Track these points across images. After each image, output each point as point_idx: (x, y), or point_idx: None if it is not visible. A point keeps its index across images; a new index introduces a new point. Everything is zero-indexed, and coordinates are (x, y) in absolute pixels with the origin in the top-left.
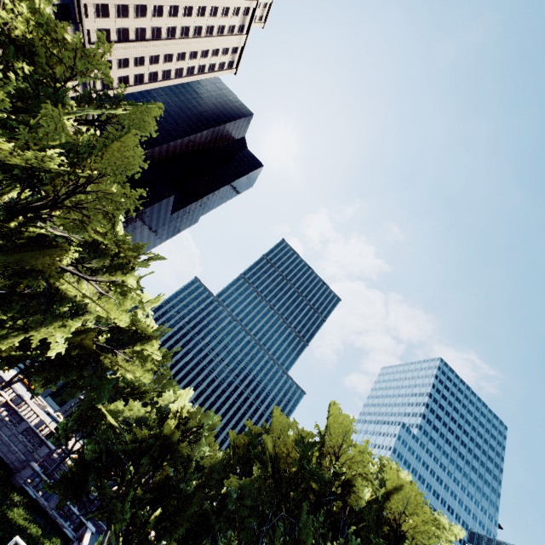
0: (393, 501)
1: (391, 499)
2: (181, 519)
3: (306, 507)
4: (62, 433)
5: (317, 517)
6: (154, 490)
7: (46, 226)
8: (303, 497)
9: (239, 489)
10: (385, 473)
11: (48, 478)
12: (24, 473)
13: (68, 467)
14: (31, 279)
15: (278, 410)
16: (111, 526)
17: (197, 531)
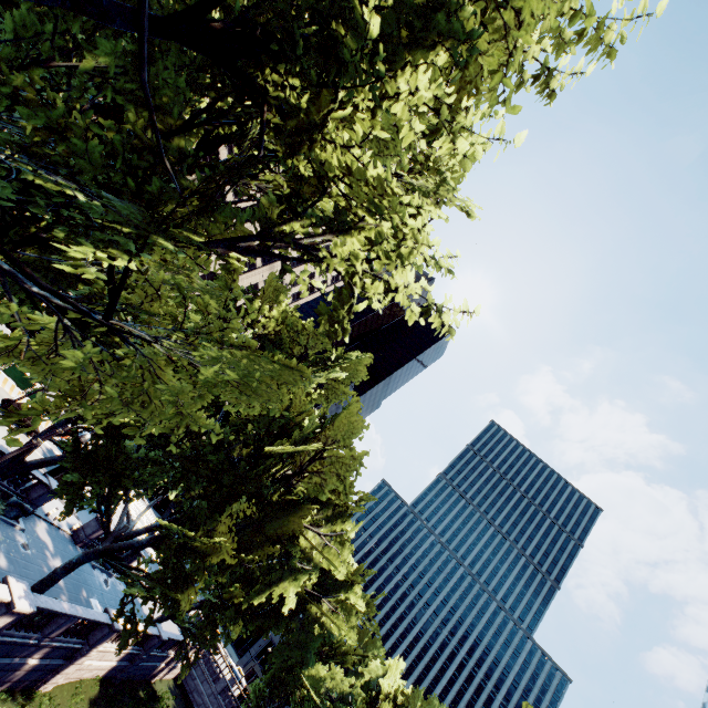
0: None
1: None
2: None
3: None
4: (254, 699)
5: None
6: None
7: (295, 491)
8: None
9: None
10: None
11: None
12: None
13: None
14: (290, 545)
15: None
16: None
17: None
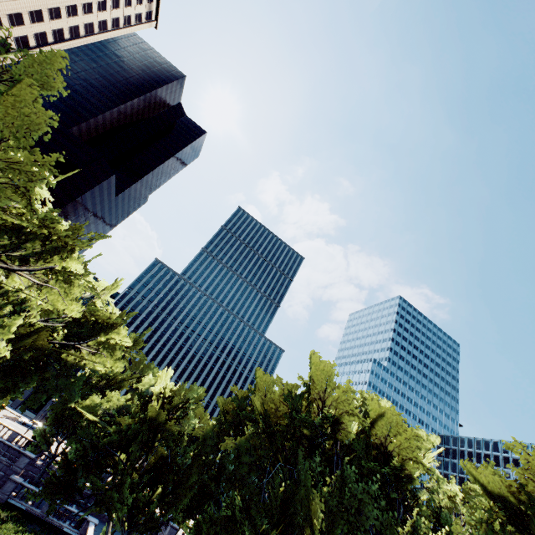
0: (378, 428)
1: (376, 427)
2: (183, 491)
3: (301, 452)
4: (41, 439)
5: (312, 458)
6: (150, 472)
7: None
8: (297, 444)
9: (235, 451)
10: (367, 406)
11: (37, 485)
12: (5, 488)
13: (51, 473)
14: None
15: (260, 370)
16: (111, 516)
17: (200, 499)
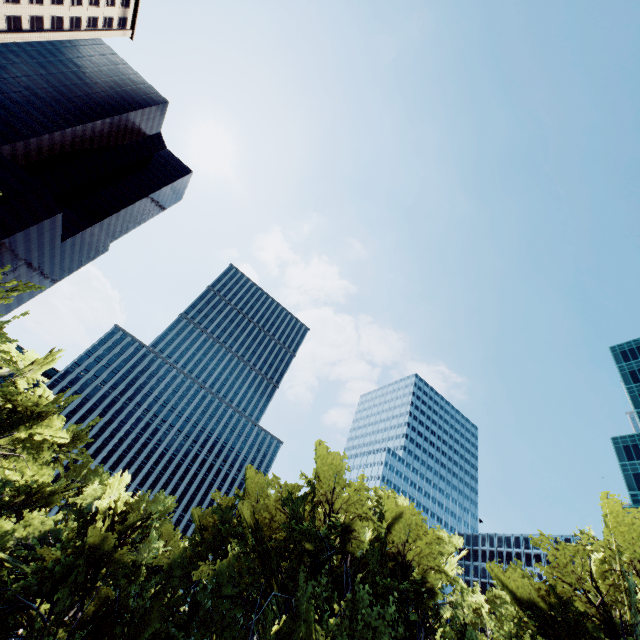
0: (396, 533)
1: (393, 531)
2: None
3: (302, 573)
4: None
5: (316, 581)
6: (86, 627)
7: None
8: (297, 564)
9: (213, 582)
10: (382, 506)
11: None
12: None
13: None
14: None
15: (251, 469)
16: None
17: None
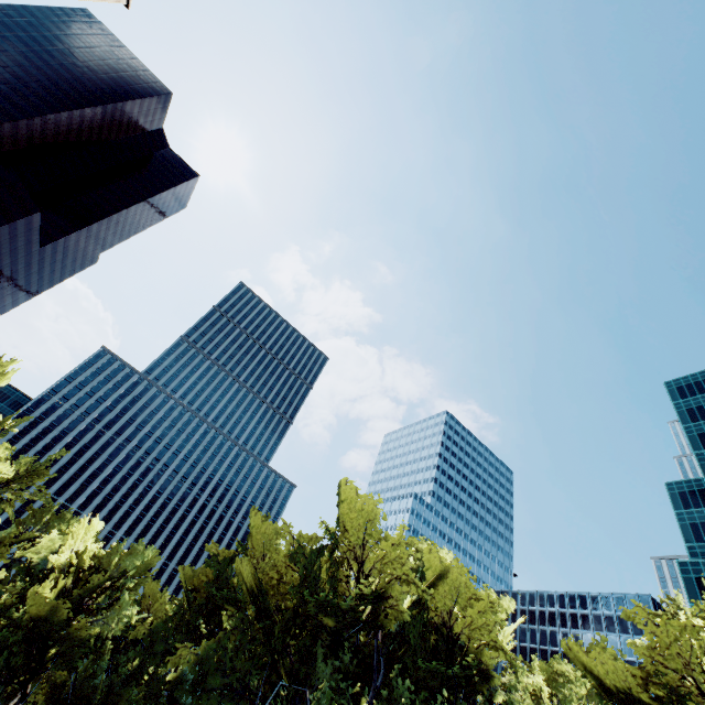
0: (440, 597)
1: (436, 595)
2: None
3: (319, 651)
4: None
5: (337, 662)
6: None
7: None
8: (313, 642)
9: (199, 665)
10: (420, 561)
11: None
12: None
13: None
14: None
15: (256, 514)
16: None
17: None
